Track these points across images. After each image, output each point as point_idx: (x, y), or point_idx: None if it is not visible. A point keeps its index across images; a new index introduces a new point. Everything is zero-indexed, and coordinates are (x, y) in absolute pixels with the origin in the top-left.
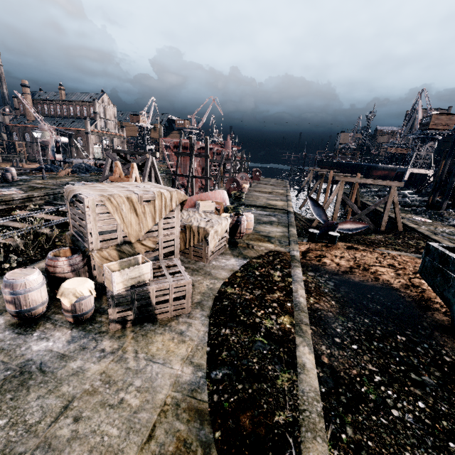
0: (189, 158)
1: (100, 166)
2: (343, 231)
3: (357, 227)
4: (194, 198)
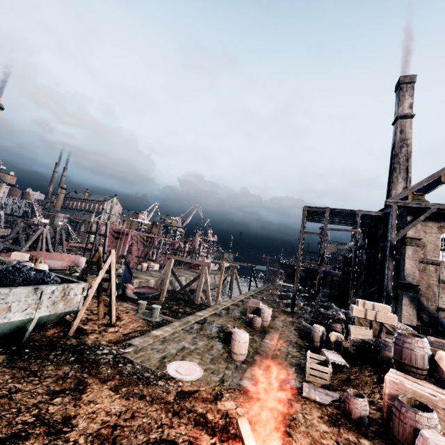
0: (124, 242)
1: (59, 242)
2: (138, 294)
3: (152, 292)
4: (31, 254)
